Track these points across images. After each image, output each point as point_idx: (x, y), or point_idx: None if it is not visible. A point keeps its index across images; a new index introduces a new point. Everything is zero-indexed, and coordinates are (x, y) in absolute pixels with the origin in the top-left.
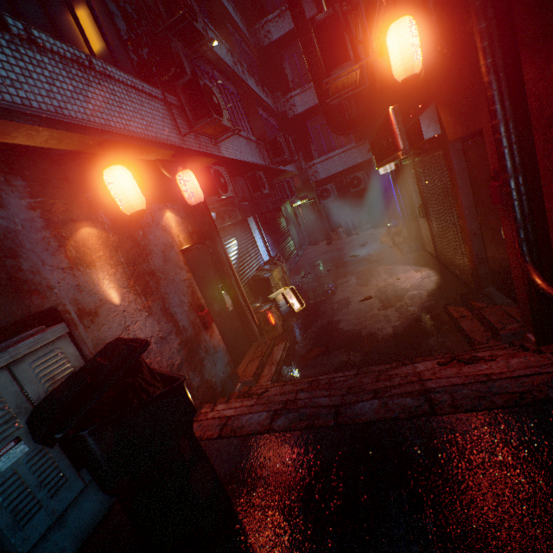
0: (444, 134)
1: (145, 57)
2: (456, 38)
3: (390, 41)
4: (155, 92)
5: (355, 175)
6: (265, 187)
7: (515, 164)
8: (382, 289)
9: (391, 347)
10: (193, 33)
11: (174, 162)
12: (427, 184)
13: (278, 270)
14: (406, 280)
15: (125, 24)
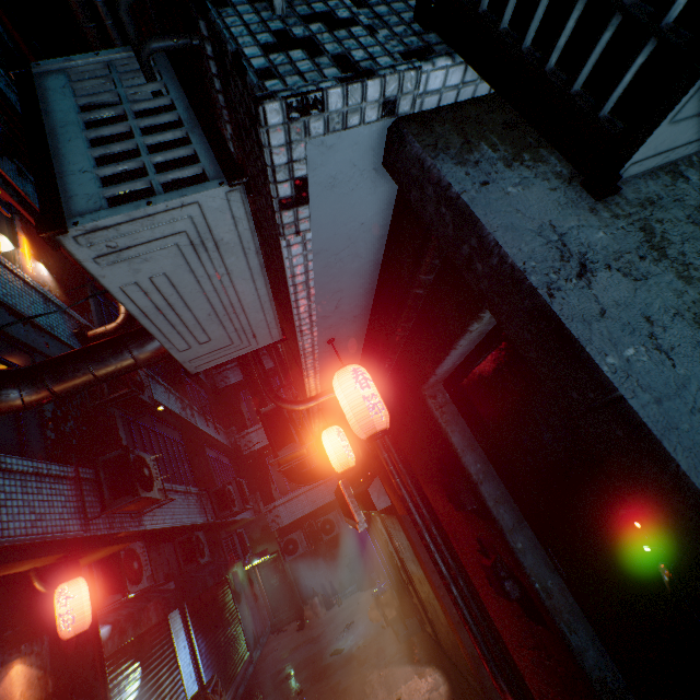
0: (394, 506)
1: (68, 431)
2: (372, 453)
3: (325, 443)
4: (65, 470)
5: (327, 517)
6: (204, 554)
7: (450, 565)
8: None
9: None
10: (136, 402)
11: (61, 561)
12: (399, 543)
13: None
14: (410, 698)
15: (55, 403)
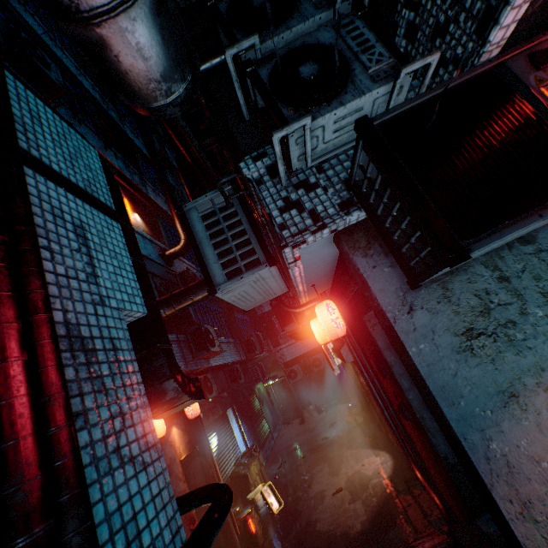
0: None
1: None
2: None
3: (312, 327)
4: (173, 337)
5: (316, 357)
6: (241, 377)
7: (384, 400)
8: (350, 478)
9: (361, 546)
10: None
11: None
12: (363, 380)
13: (255, 463)
14: (369, 466)
15: None
